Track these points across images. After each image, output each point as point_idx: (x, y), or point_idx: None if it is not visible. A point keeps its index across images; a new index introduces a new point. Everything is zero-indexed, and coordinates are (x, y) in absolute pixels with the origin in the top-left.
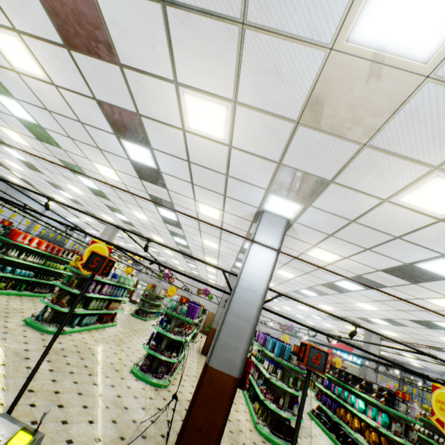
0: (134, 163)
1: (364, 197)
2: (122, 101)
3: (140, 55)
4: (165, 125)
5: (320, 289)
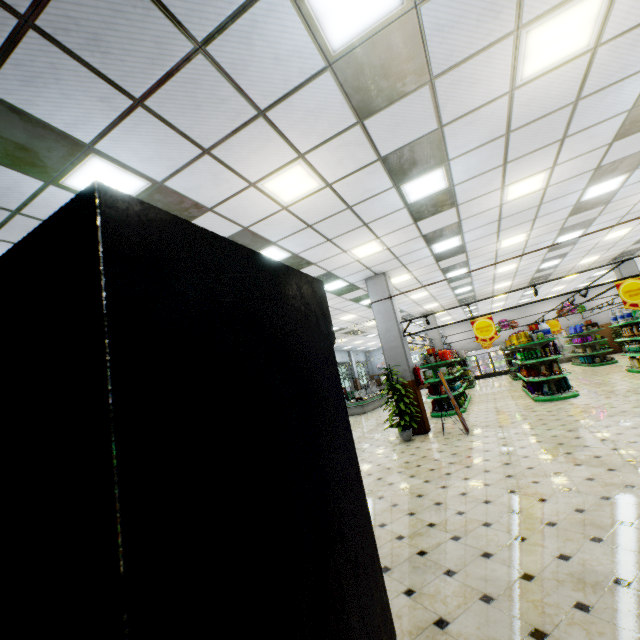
0: (579, 204)
1: None
2: (639, 148)
3: None
4: None
5: None
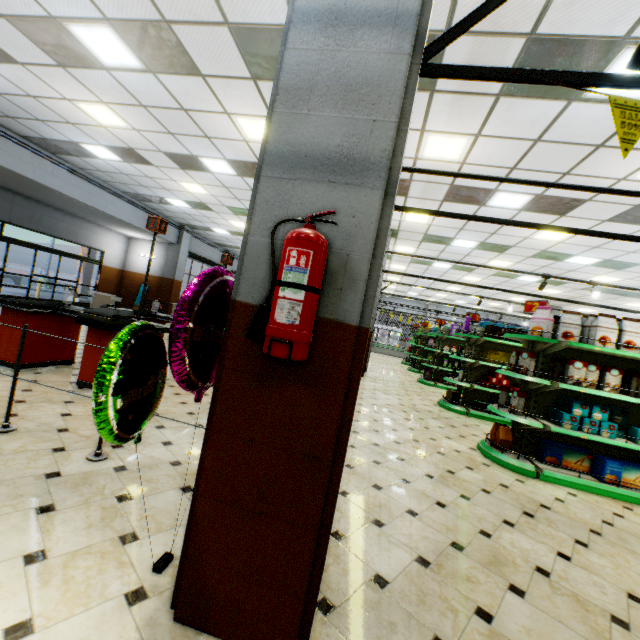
0: None
1: None
2: None
3: None
4: None
5: (605, 214)
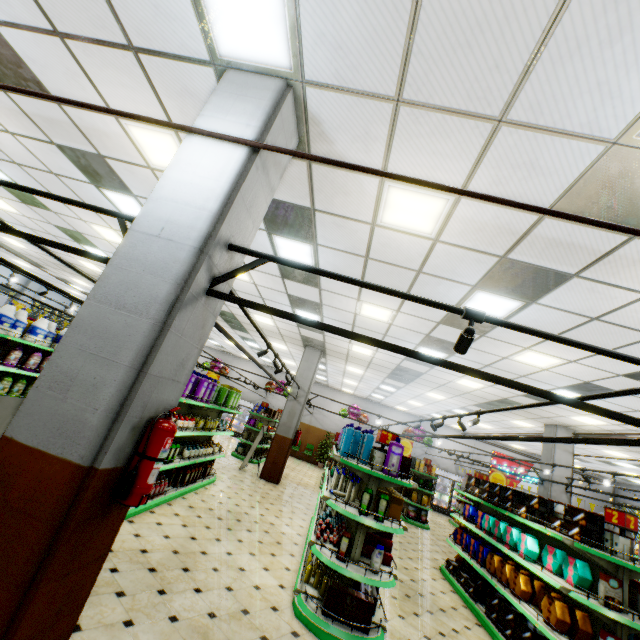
0: None
1: None
2: None
3: None
4: None
5: (445, 337)
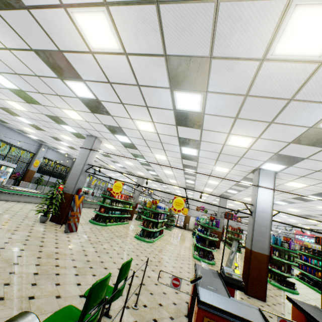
0: (183, 154)
1: None
2: (193, 137)
3: (214, 127)
4: (213, 143)
5: (290, 200)
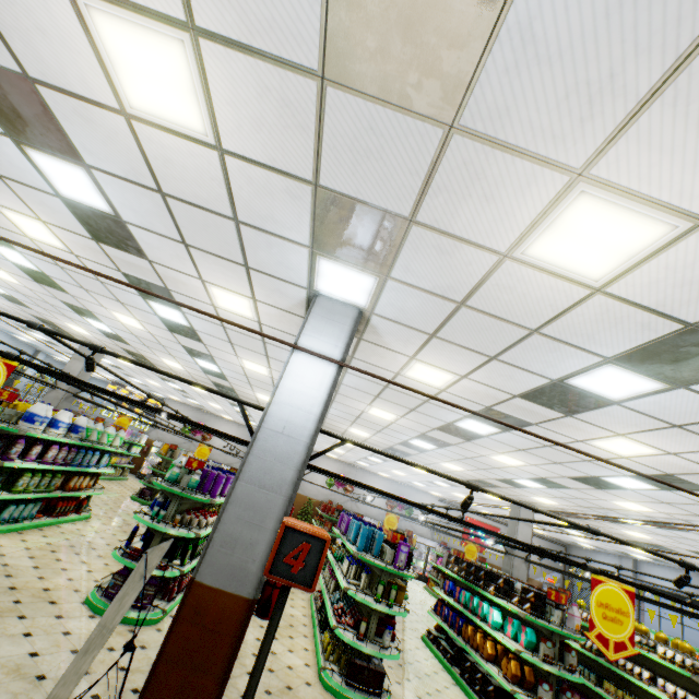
0: (71, 205)
1: (471, 250)
2: None
3: None
4: (87, 104)
5: (438, 437)
